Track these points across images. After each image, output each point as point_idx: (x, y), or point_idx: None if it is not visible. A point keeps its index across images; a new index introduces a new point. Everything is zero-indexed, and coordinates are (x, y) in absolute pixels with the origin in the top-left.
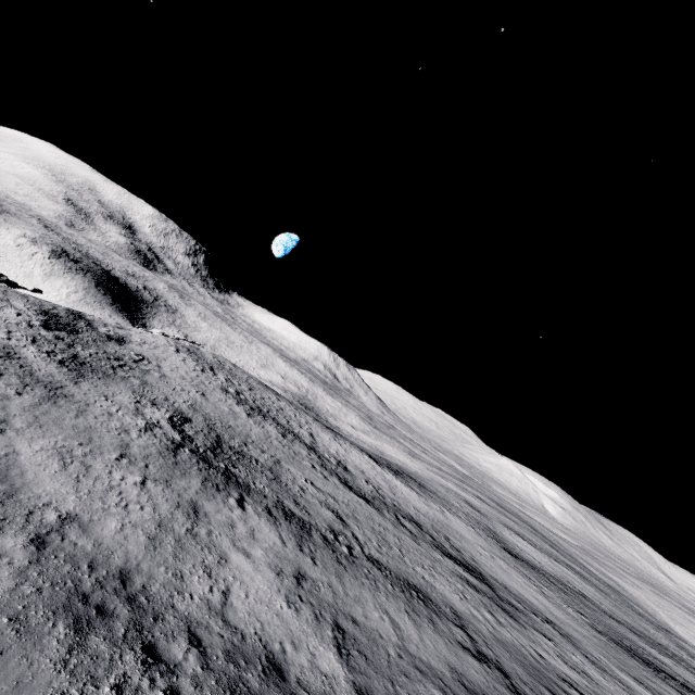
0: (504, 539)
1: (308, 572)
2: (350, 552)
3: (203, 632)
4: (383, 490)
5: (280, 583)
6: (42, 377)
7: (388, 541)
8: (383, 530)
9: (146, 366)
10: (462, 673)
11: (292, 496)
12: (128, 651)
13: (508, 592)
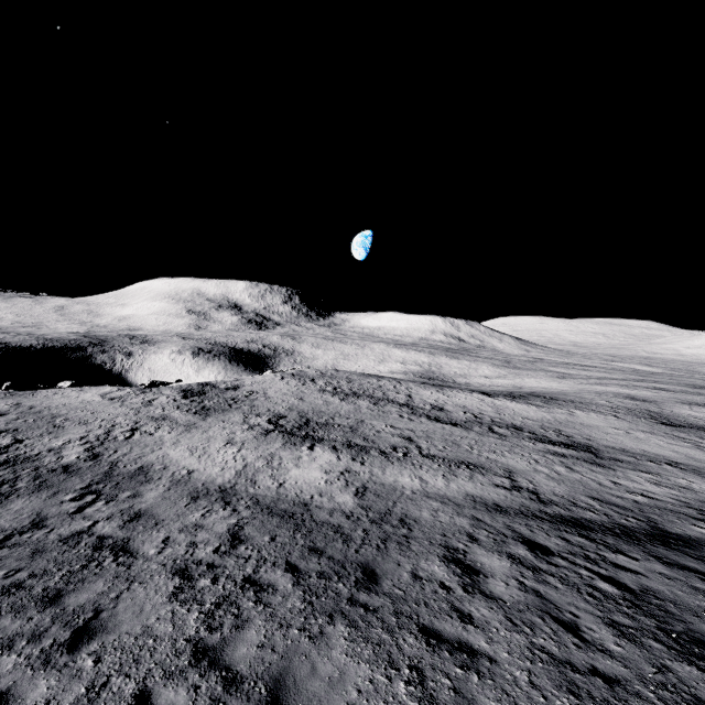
0: (671, 415)
1: (354, 469)
2: (405, 455)
3: (261, 497)
4: (485, 414)
5: (325, 476)
6: (183, 423)
7: (459, 444)
8: (460, 439)
9: (254, 396)
10: (478, 496)
11: (363, 437)
12: (216, 504)
13: (623, 453)
